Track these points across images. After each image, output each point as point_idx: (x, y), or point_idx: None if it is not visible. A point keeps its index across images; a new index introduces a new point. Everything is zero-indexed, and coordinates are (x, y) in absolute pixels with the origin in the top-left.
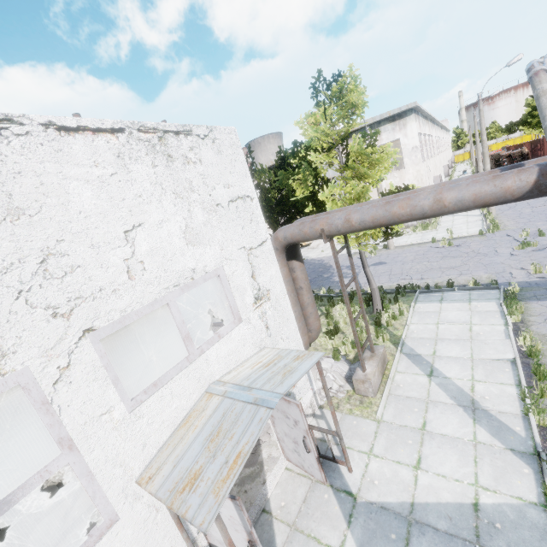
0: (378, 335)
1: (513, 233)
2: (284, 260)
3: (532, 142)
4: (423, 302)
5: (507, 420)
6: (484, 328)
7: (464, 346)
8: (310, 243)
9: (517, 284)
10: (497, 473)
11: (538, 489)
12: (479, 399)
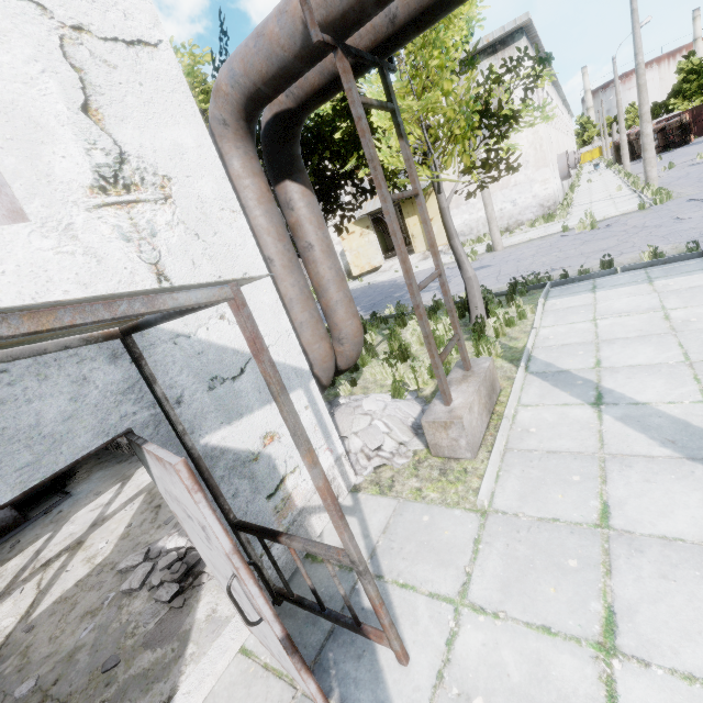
0: (479, 351)
1: (698, 196)
2: (251, 160)
3: (694, 109)
4: (560, 296)
5: None
6: (696, 311)
7: (662, 344)
8: (380, 265)
9: None
10: None
11: None
12: None
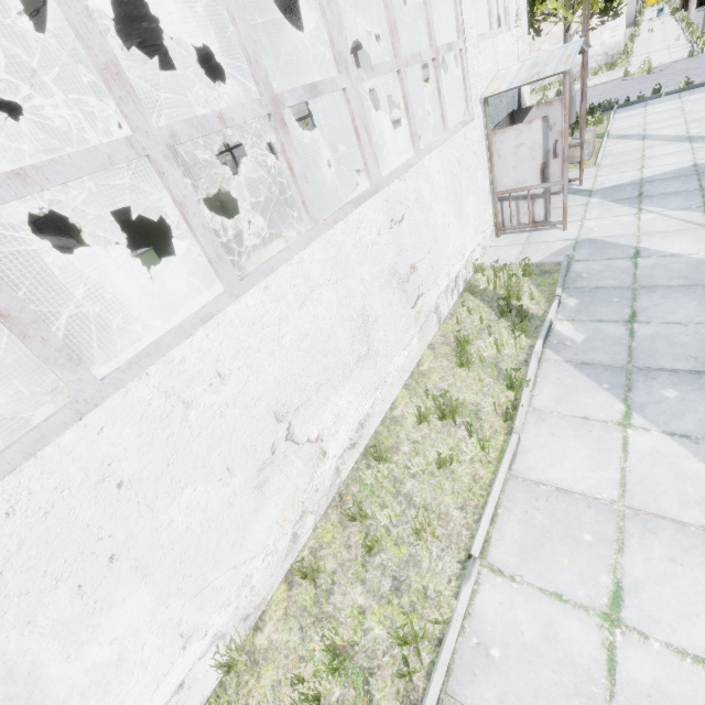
0: None
1: None
2: None
3: None
4: (623, 112)
5: None
6: (697, 106)
7: (677, 119)
8: None
9: None
10: None
11: None
12: (694, 135)
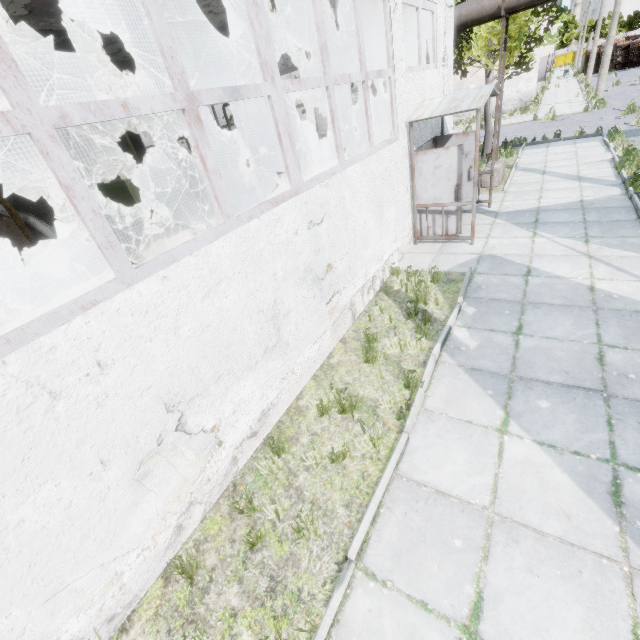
0: None
1: (619, 107)
2: None
3: None
4: (530, 149)
5: (604, 178)
6: (587, 153)
7: (571, 161)
8: None
9: (621, 125)
10: (595, 192)
11: (621, 191)
12: (583, 175)
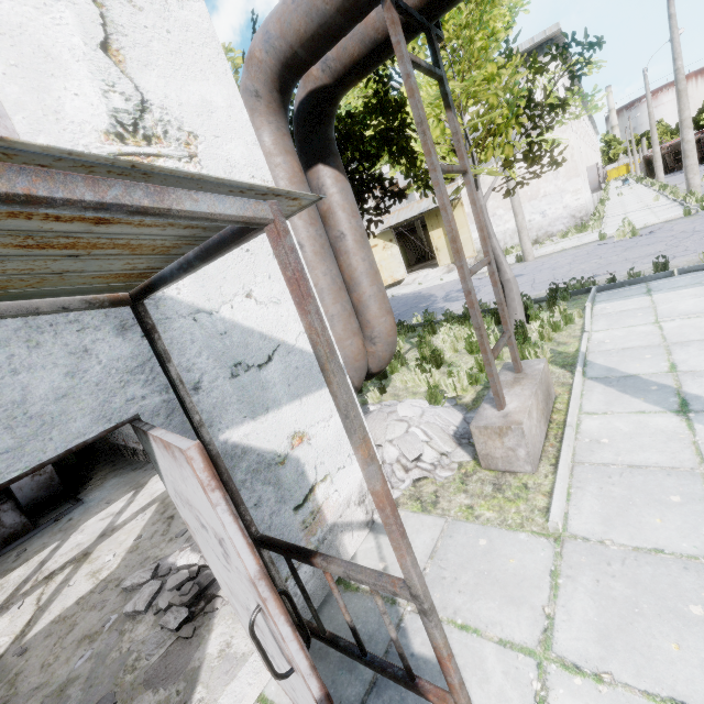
0: (524, 355)
1: None
2: (283, 136)
3: None
4: (609, 300)
5: None
6: None
7: None
8: (403, 279)
9: None
10: None
11: None
12: None
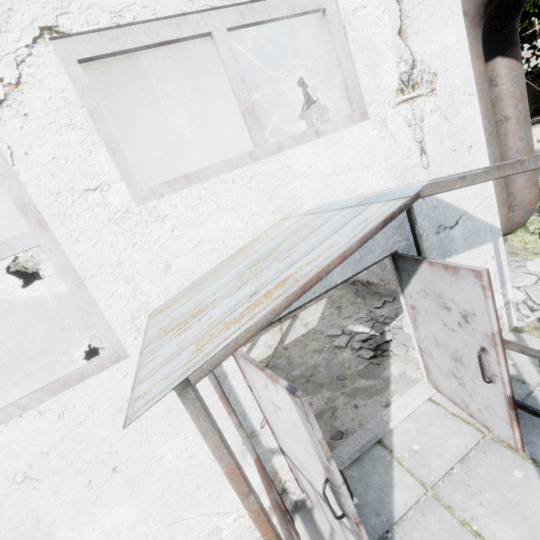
0: None
1: None
2: (476, 44)
3: None
4: None
5: None
6: None
7: None
8: None
9: None
10: None
11: None
12: None
